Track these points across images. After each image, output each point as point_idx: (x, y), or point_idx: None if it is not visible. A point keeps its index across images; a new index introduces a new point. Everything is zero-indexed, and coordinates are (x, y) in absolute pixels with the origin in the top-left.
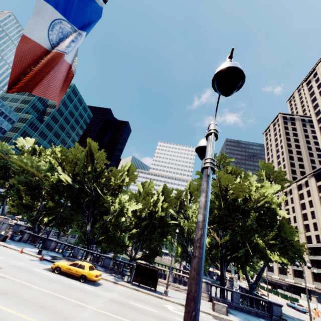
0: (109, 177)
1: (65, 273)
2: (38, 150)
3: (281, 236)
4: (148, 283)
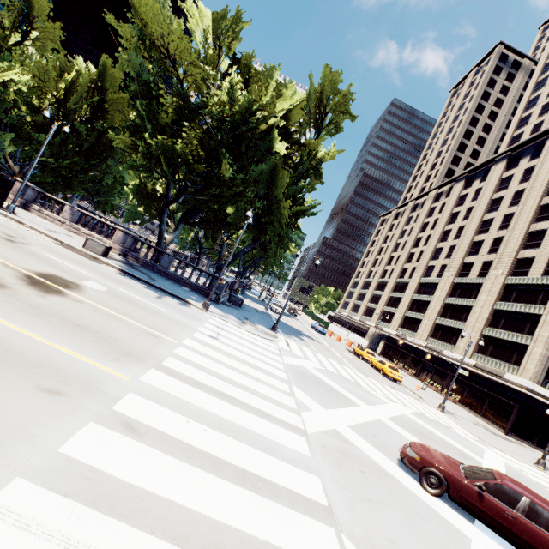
0: None
1: None
2: None
3: (272, 195)
4: None
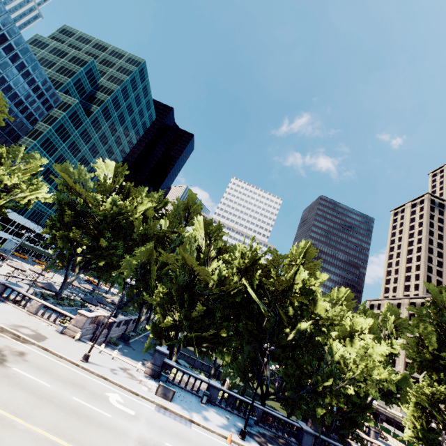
0: None
1: None
2: (126, 187)
3: None
4: None
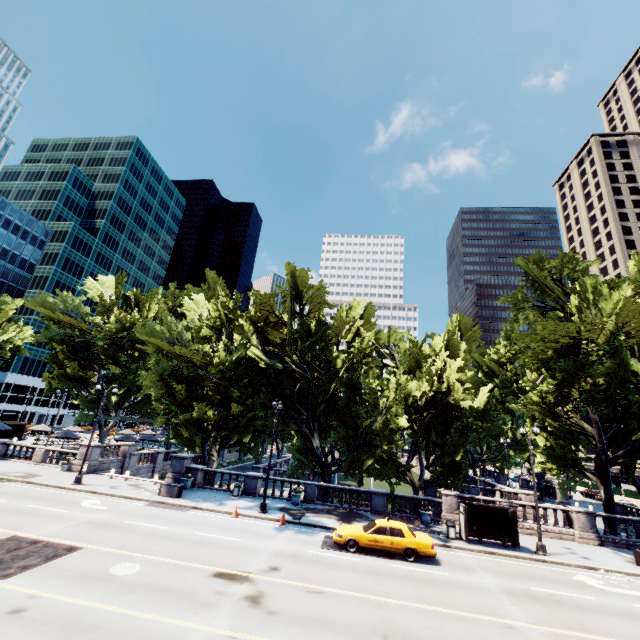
0: (328, 336)
1: (370, 549)
2: (132, 297)
3: None
4: (498, 536)
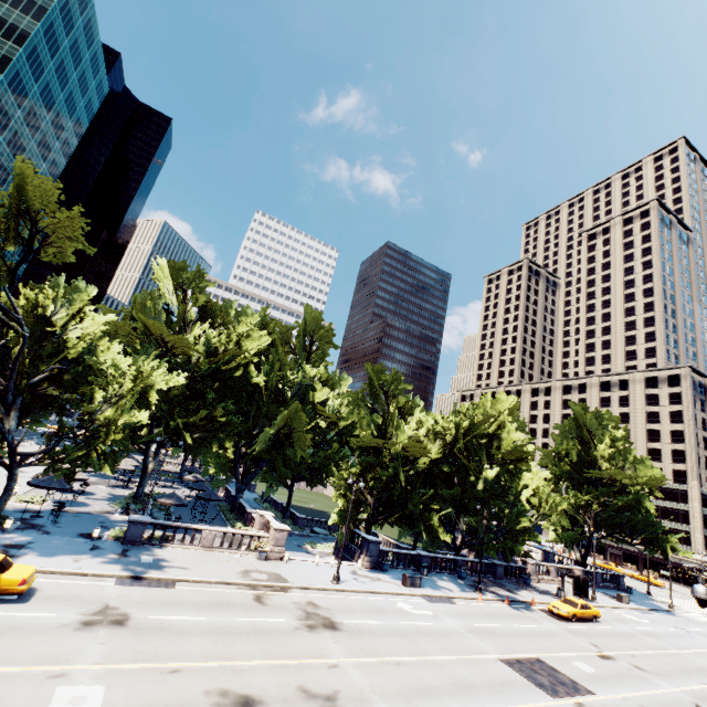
0: None
1: (580, 618)
2: (209, 308)
3: None
4: (579, 593)
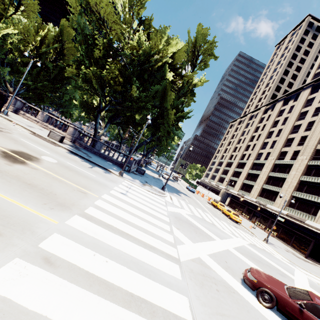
0: None
1: None
2: None
3: (164, 106)
4: None
